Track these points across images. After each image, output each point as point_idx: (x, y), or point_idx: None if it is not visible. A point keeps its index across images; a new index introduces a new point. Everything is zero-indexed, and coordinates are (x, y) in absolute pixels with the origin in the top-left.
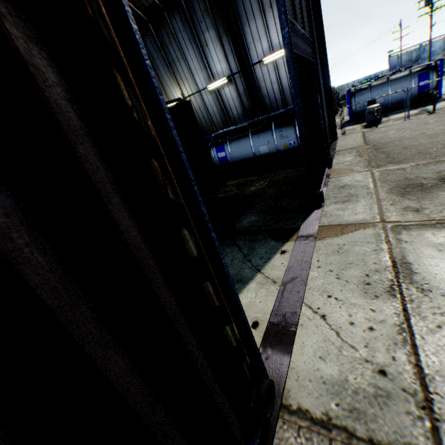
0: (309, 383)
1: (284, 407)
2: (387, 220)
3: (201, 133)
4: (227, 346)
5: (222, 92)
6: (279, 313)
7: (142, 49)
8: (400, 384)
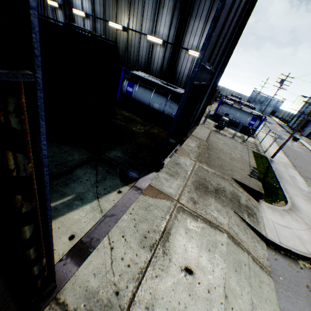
0: (78, 288)
1: (56, 299)
2: (180, 201)
3: (127, 61)
4: (30, 275)
5: (154, 47)
6: (90, 236)
7: (43, 134)
8: (120, 302)
